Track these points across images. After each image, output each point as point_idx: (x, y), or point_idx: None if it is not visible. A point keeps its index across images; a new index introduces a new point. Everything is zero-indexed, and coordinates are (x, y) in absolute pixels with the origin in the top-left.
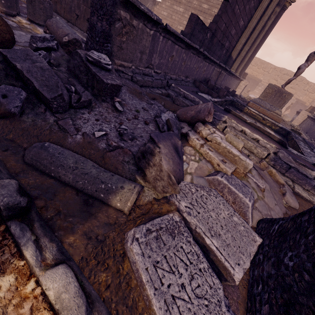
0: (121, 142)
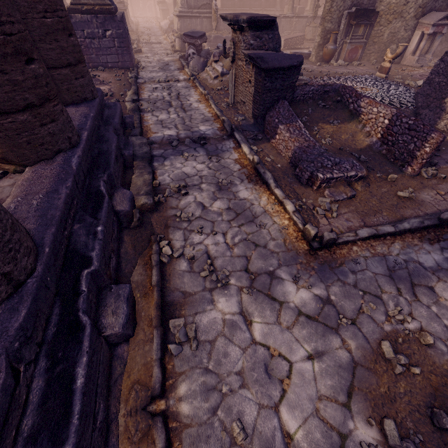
0: None
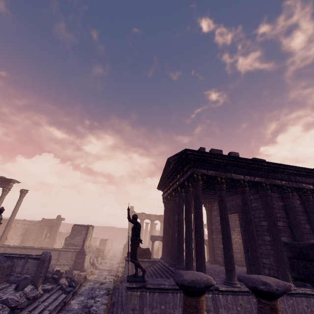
0: None
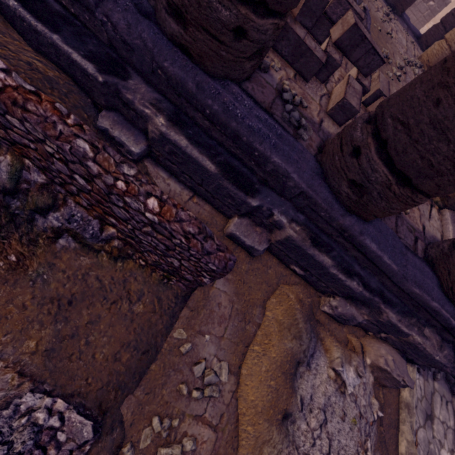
0: None
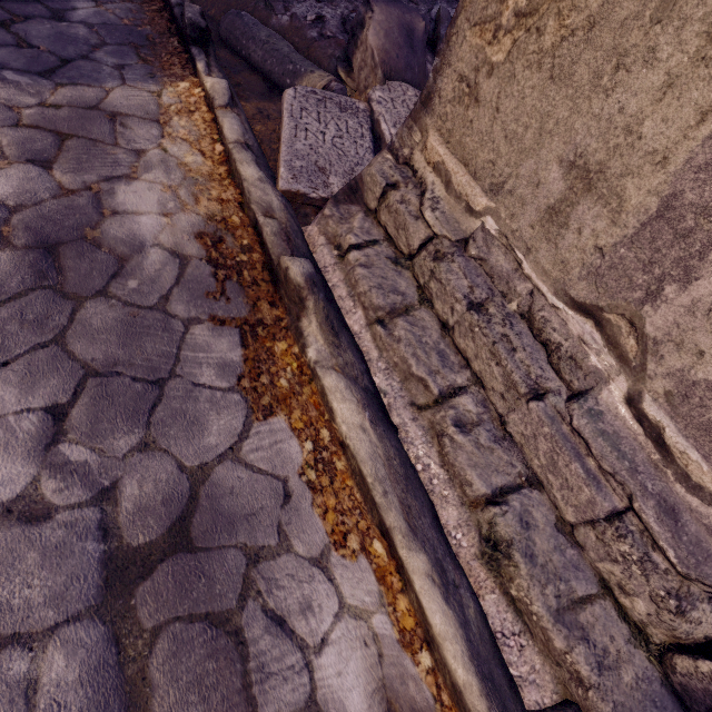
0: (341, 36)
